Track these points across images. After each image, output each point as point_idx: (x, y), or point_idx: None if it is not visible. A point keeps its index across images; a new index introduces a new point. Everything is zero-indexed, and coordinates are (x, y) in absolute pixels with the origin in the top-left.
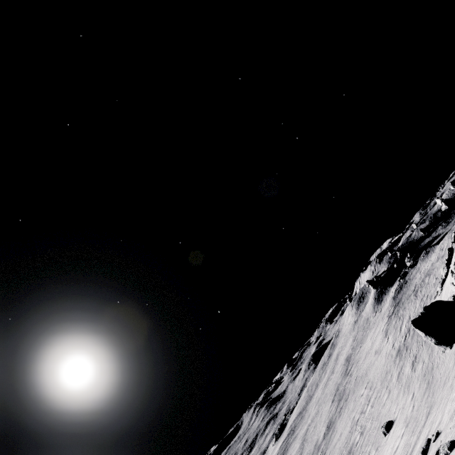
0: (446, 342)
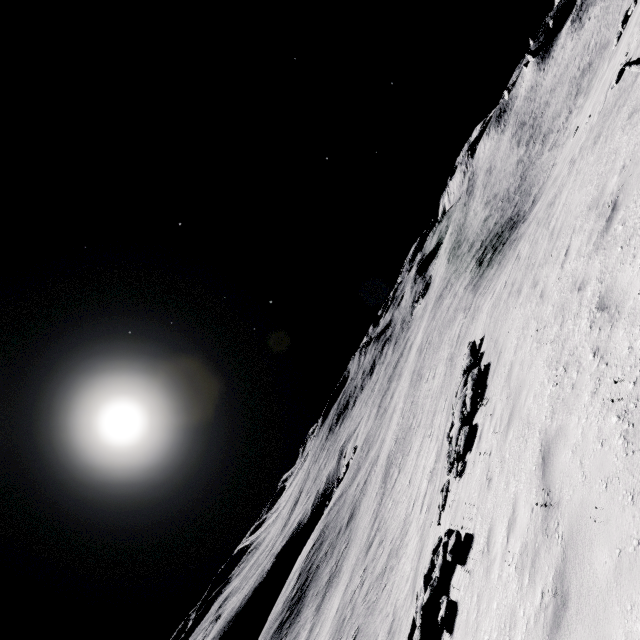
0: None
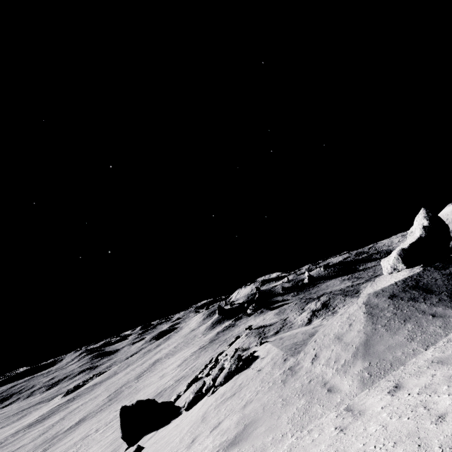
0: (129, 441)
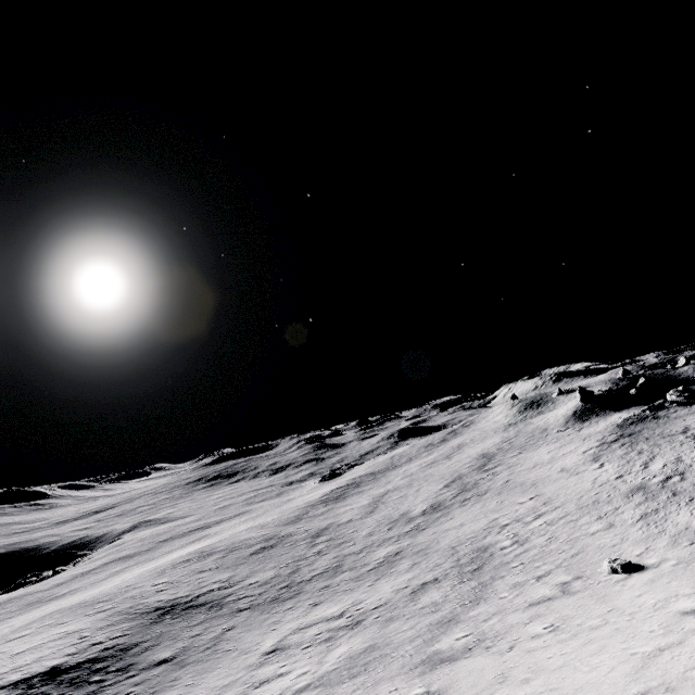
0: None
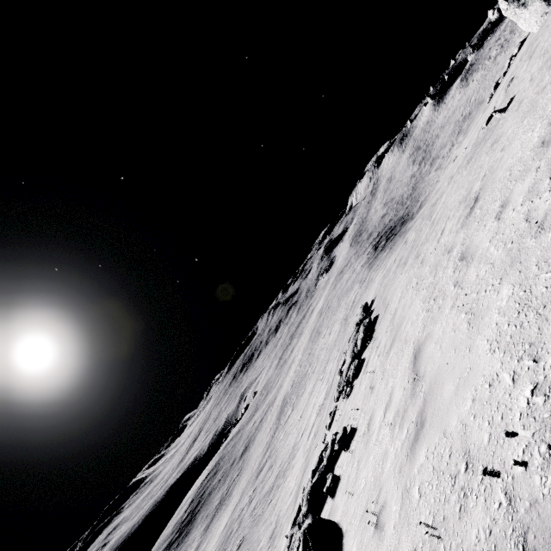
0: None
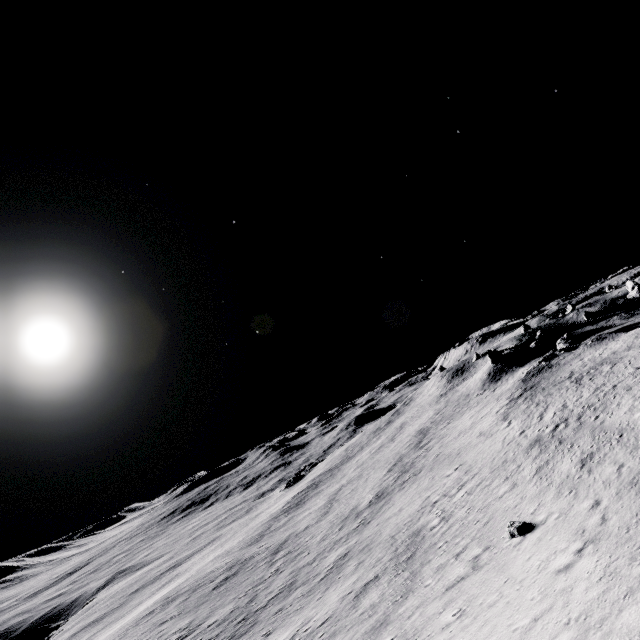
0: None
